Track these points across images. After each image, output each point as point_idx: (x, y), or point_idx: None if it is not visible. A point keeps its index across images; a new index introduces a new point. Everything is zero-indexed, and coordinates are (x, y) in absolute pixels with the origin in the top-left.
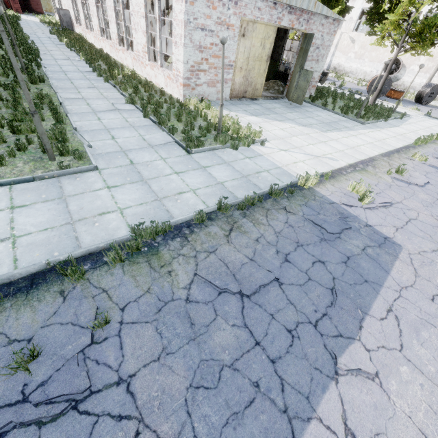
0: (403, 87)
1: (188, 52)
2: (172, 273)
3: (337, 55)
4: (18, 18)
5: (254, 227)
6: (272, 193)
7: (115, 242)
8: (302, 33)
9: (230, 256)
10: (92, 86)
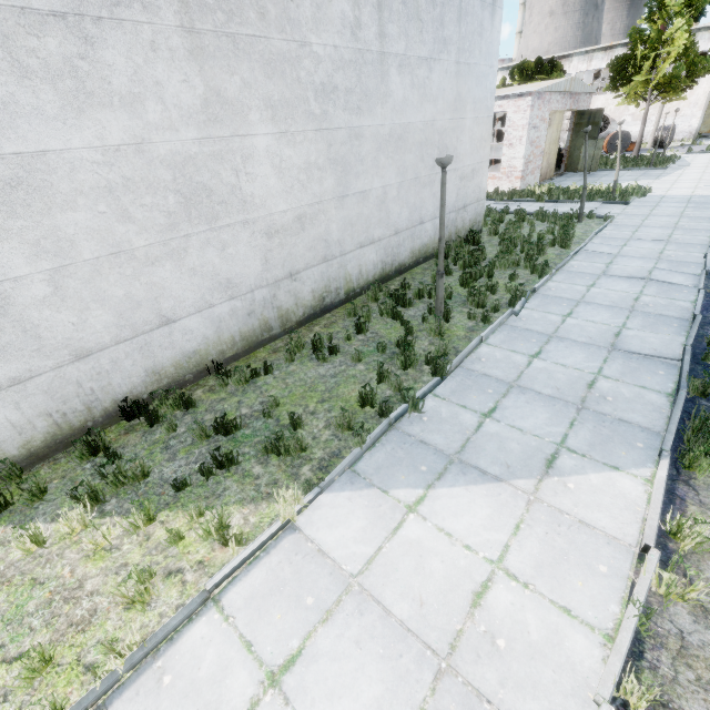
0: None
1: (526, 148)
2: None
3: None
4: None
5: None
6: None
7: None
8: (573, 112)
9: None
10: None
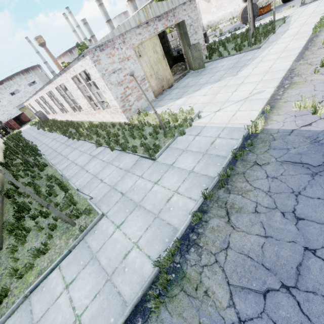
0: (266, 1)
1: (114, 91)
2: (208, 293)
3: (204, 17)
4: (20, 132)
5: (244, 198)
6: (236, 156)
7: (148, 284)
8: (175, 25)
9: (245, 244)
10: (73, 149)
